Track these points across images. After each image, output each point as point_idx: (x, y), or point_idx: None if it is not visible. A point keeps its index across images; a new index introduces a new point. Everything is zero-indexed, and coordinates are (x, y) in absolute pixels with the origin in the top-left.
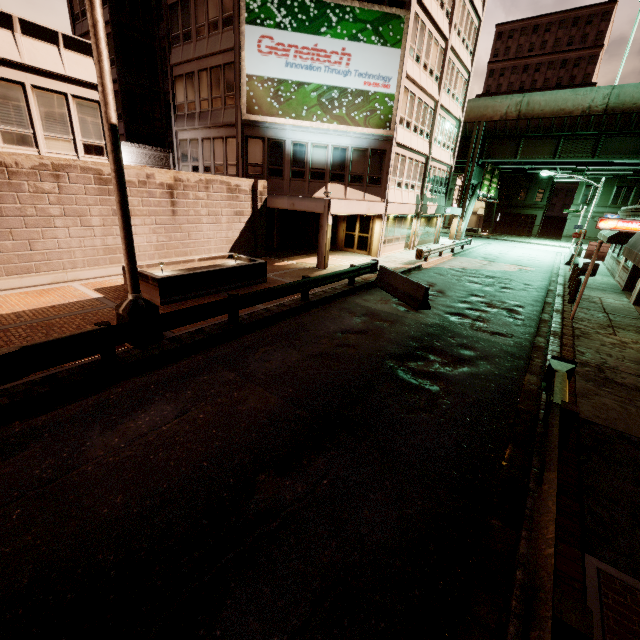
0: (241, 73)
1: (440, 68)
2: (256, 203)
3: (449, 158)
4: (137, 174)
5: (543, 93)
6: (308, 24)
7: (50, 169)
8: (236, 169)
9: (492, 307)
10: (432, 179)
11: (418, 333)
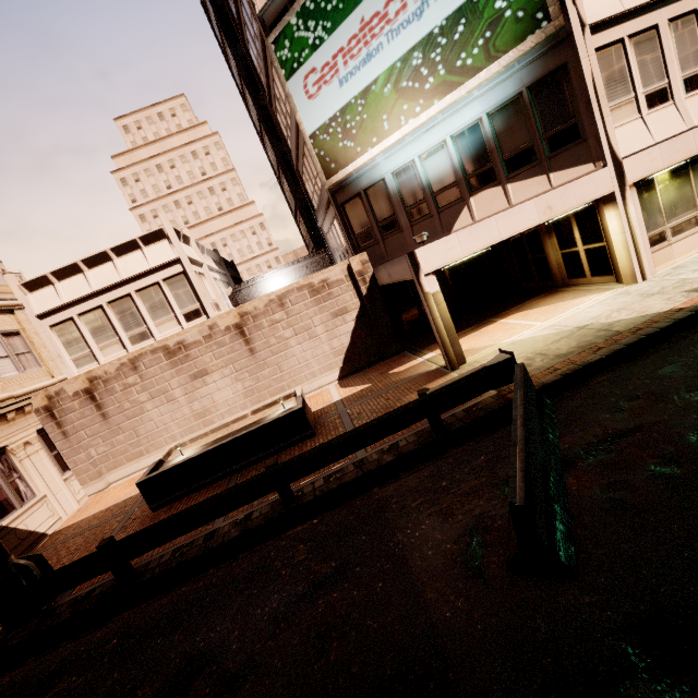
0: (304, 139)
1: None
2: (360, 288)
3: None
4: (200, 331)
5: None
6: (342, 5)
7: (129, 365)
8: (349, 248)
9: None
10: None
11: None
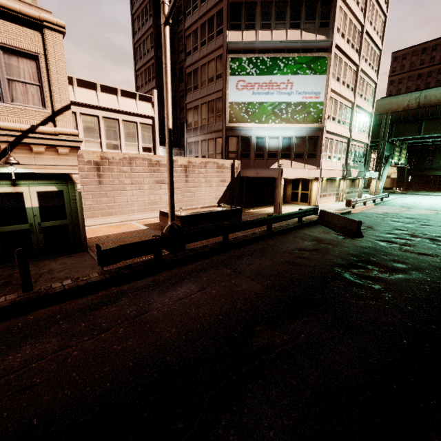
0: (226, 102)
1: (354, 83)
2: (233, 174)
3: (365, 138)
4: None
5: (437, 88)
6: (266, 70)
7: (127, 160)
8: (221, 155)
9: (415, 237)
10: (353, 153)
11: (356, 252)
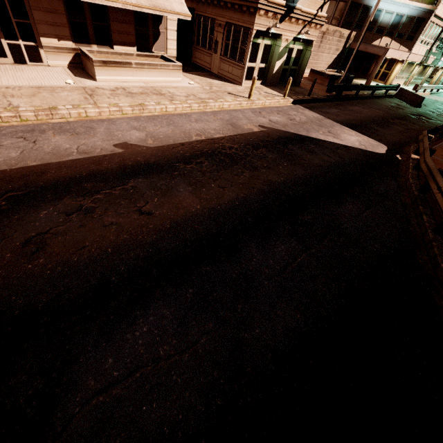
0: None
1: None
2: (346, 45)
3: None
4: None
5: None
6: None
7: None
8: (338, 22)
9: None
10: (441, 39)
11: (416, 112)
